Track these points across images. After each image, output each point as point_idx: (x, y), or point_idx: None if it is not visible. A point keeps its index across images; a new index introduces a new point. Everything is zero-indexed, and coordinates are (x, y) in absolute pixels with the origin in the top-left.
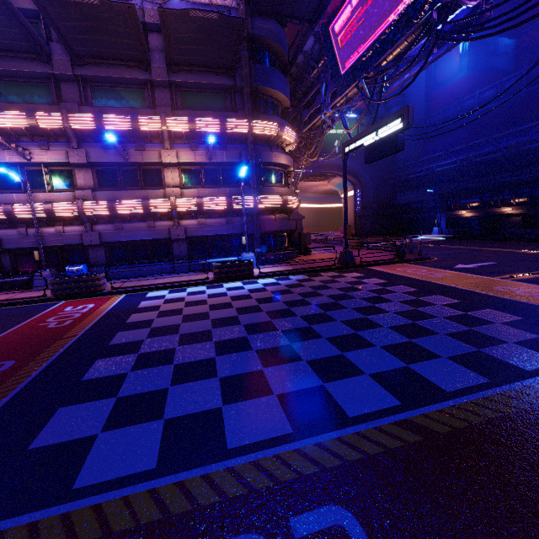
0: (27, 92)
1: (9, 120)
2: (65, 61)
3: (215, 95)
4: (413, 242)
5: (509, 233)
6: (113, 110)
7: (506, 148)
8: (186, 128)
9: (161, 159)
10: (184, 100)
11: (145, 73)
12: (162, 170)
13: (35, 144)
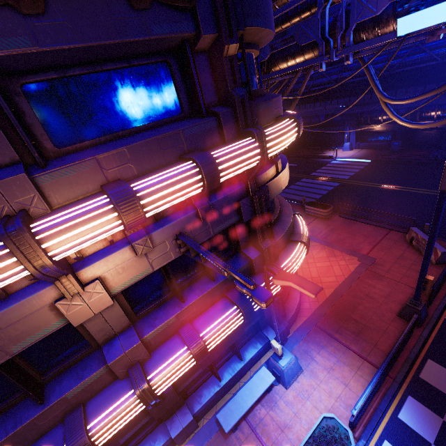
0: None
1: None
2: None
3: (137, 72)
4: (348, 175)
5: (444, 155)
6: None
7: (439, 56)
8: (115, 228)
9: (64, 318)
10: (48, 113)
11: None
12: None
13: None
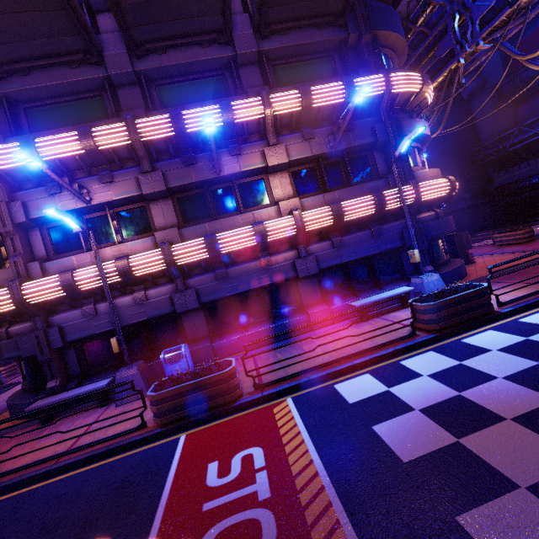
0: (76, 113)
1: (56, 148)
2: (120, 54)
3: (317, 62)
4: None
5: None
6: (190, 108)
7: None
8: (297, 105)
9: (265, 162)
10: (277, 78)
11: (225, 48)
12: (265, 180)
13: (94, 178)
